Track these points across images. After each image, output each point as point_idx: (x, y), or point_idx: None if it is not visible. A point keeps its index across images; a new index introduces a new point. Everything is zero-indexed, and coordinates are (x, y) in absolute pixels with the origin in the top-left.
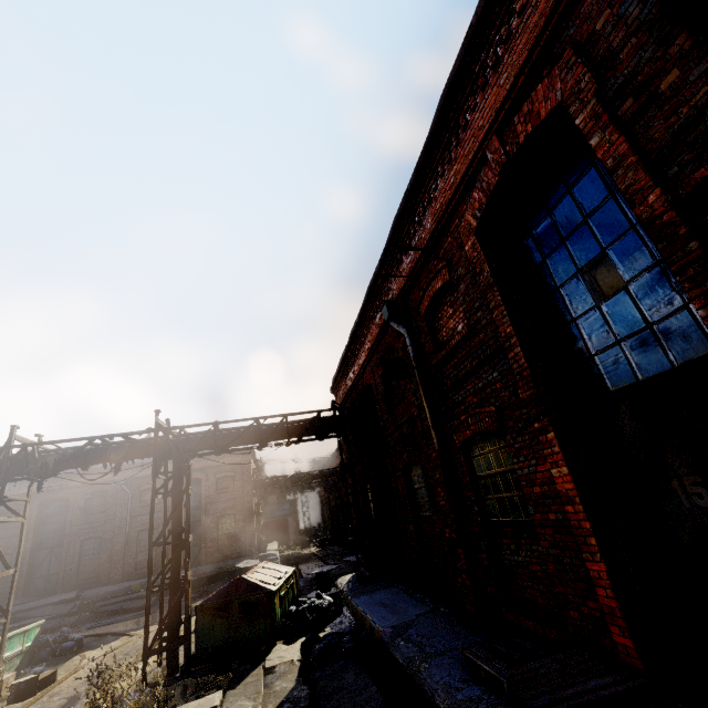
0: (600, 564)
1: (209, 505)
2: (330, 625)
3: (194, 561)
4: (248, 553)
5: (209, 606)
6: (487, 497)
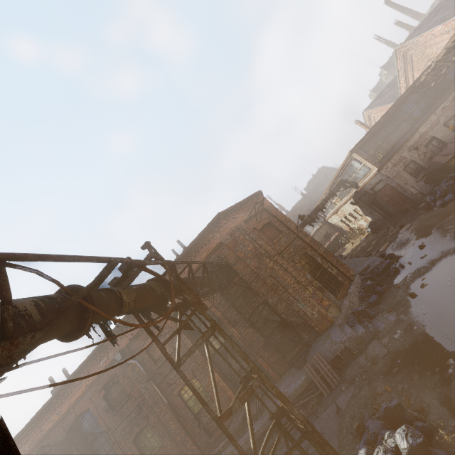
0: (230, 391)
1: None
2: None
3: None
4: None
5: None
6: (192, 405)
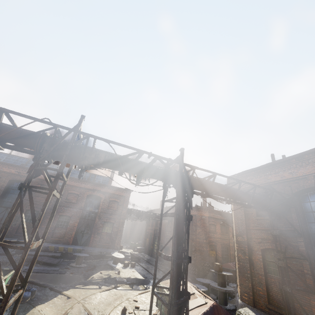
0: None
1: (102, 213)
2: None
3: (84, 242)
4: (115, 247)
5: None
6: None
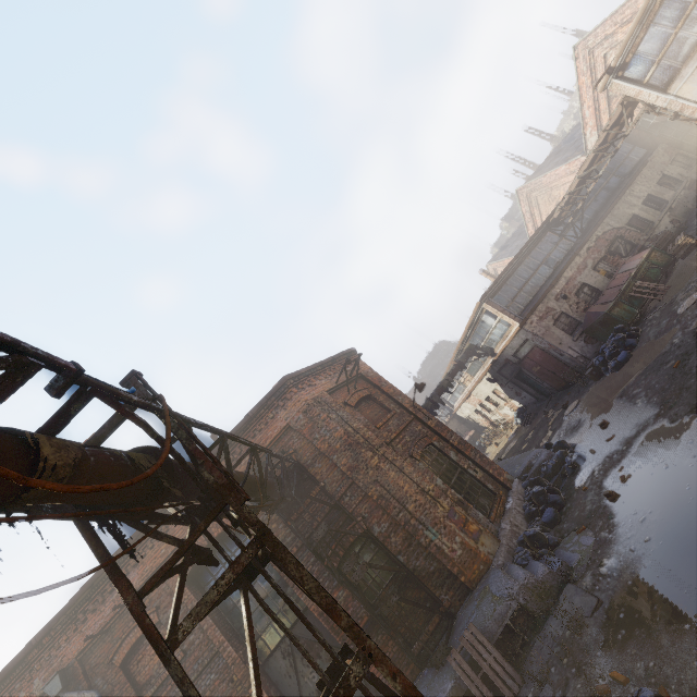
0: None
1: None
2: None
3: None
4: None
5: None
6: None
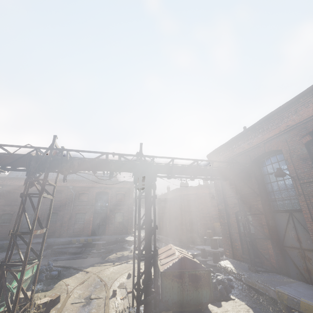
0: None
1: (112, 206)
2: (232, 294)
3: (101, 232)
4: (128, 233)
5: (169, 273)
6: None
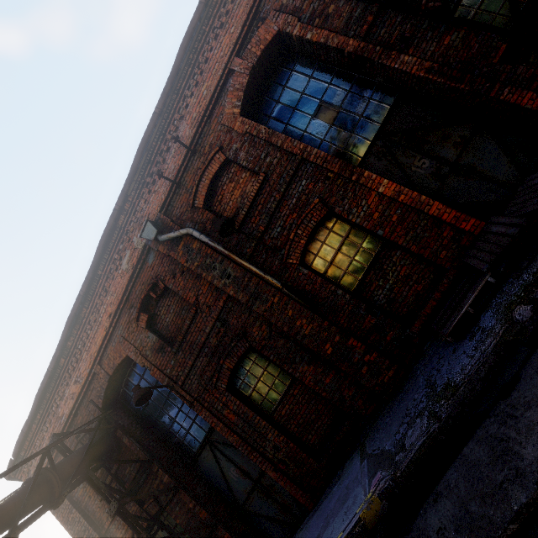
0: (435, 203)
1: None
2: None
3: None
4: None
5: None
6: (340, 278)
